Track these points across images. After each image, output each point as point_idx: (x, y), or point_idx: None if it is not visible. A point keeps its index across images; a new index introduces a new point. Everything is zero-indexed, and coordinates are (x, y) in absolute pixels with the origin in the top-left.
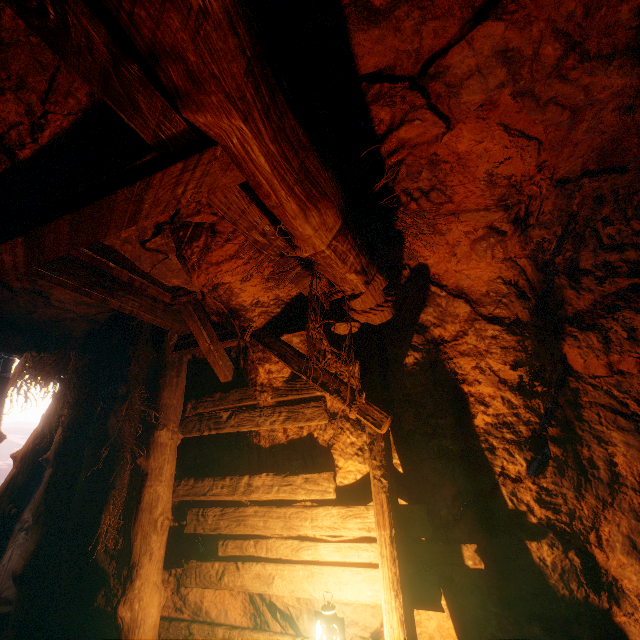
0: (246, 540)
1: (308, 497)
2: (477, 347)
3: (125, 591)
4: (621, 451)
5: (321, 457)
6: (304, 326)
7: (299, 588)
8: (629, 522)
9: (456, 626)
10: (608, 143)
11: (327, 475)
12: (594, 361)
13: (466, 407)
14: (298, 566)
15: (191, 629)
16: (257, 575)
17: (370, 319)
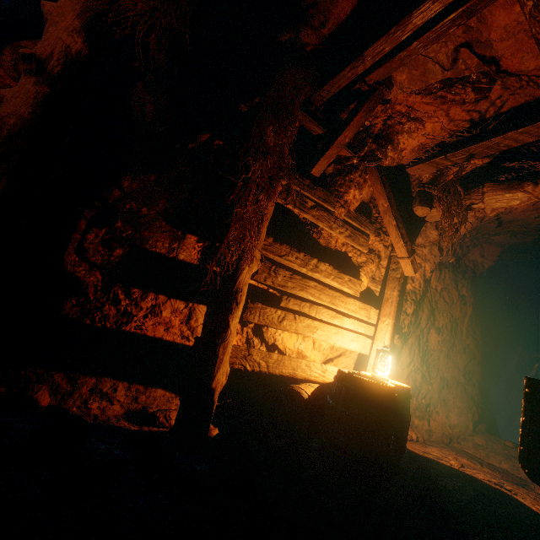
0: (304, 302)
1: (348, 290)
2: (426, 256)
3: (232, 310)
4: (424, 316)
5: (350, 270)
6: (391, 187)
7: (330, 338)
8: (414, 339)
9: (355, 367)
10: (518, 219)
11: (360, 282)
12: (434, 282)
13: (406, 278)
14: (332, 326)
15: (251, 351)
16: (307, 326)
17: (434, 217)
